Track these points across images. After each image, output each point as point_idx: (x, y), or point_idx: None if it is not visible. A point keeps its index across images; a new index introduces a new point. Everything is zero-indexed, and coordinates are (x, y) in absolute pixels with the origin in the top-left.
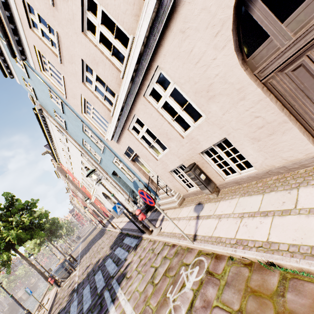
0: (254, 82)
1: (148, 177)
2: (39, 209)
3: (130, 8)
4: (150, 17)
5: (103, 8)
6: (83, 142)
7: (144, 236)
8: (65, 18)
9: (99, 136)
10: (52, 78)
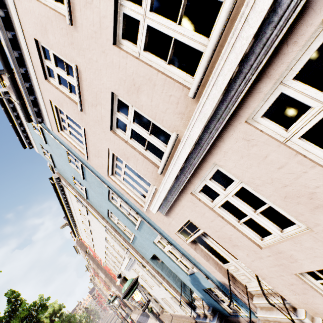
0: None
1: (225, 272)
2: (51, 303)
3: None
4: None
5: None
6: (108, 213)
7: None
8: (88, 34)
9: (133, 205)
10: (71, 137)
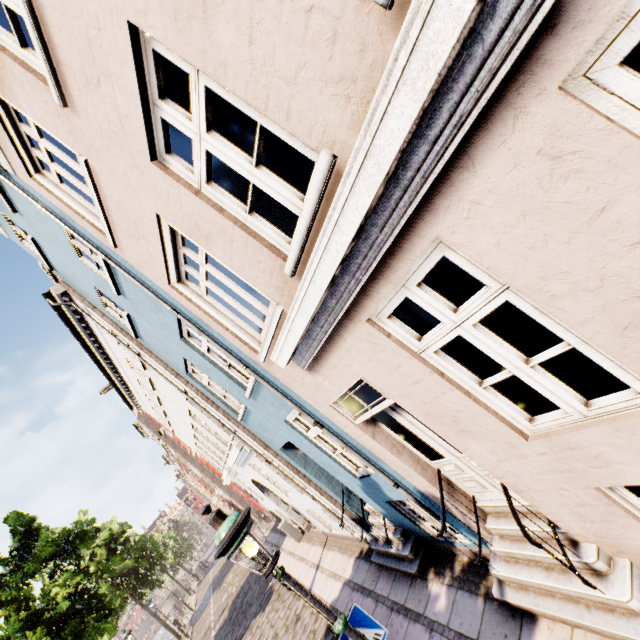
0: None
1: (433, 476)
2: (105, 523)
3: None
4: None
5: None
6: (187, 366)
7: None
8: None
9: (235, 349)
10: (64, 189)
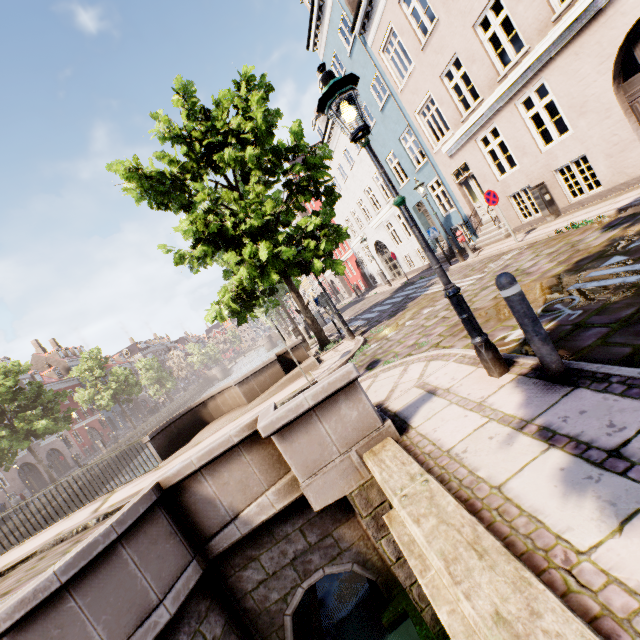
0: (620, 105)
1: (472, 209)
2: None
3: (537, 23)
4: (552, 41)
5: (508, 13)
6: (388, 156)
7: (453, 266)
8: (459, 10)
9: (425, 147)
10: (390, 63)
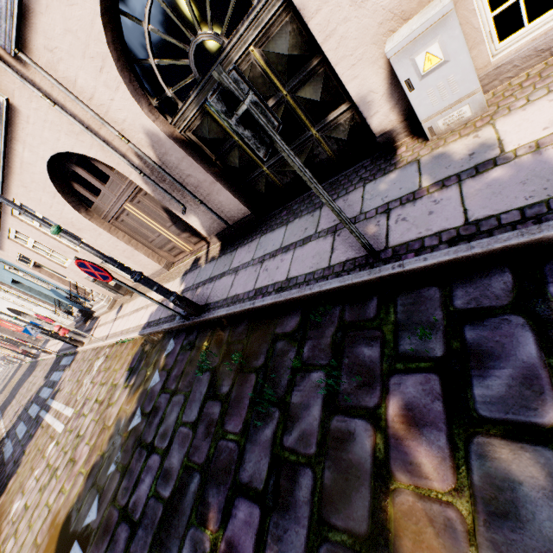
0: (101, 227)
1: (68, 283)
2: None
3: None
4: None
5: None
6: None
7: (79, 350)
8: None
9: None
10: None
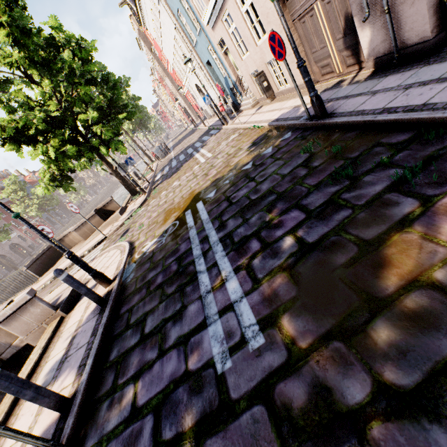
0: None
1: (236, 76)
2: None
3: None
4: None
5: None
6: (178, 12)
7: (223, 127)
8: None
9: (196, 14)
10: None
